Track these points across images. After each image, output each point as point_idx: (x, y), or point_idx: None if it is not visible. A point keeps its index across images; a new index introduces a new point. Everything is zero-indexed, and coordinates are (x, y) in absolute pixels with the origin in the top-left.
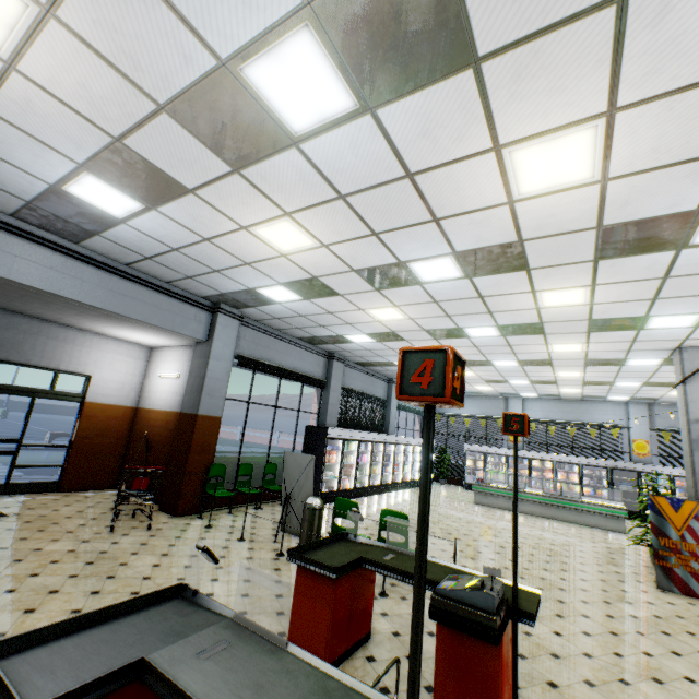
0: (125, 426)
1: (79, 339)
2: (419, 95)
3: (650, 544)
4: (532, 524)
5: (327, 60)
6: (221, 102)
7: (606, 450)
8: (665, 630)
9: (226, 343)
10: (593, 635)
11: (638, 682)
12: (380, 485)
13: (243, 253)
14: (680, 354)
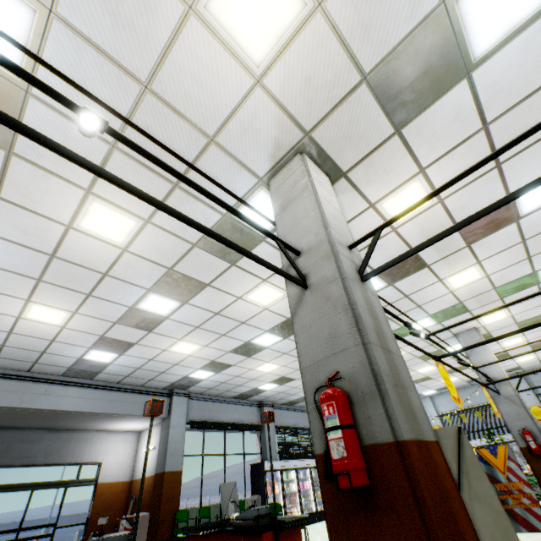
0: (123, 498)
1: (95, 437)
2: (198, 295)
3: None
4: None
5: (163, 297)
6: (135, 315)
7: None
8: None
9: (180, 414)
10: None
11: None
12: None
13: (171, 360)
14: (457, 338)
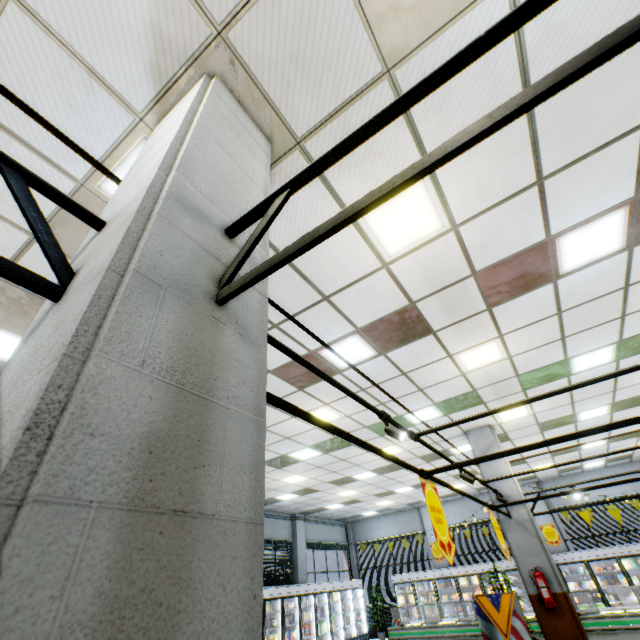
0: None
1: None
2: None
3: None
4: None
5: None
6: None
7: None
8: None
9: None
10: None
11: None
12: None
13: None
14: (468, 437)
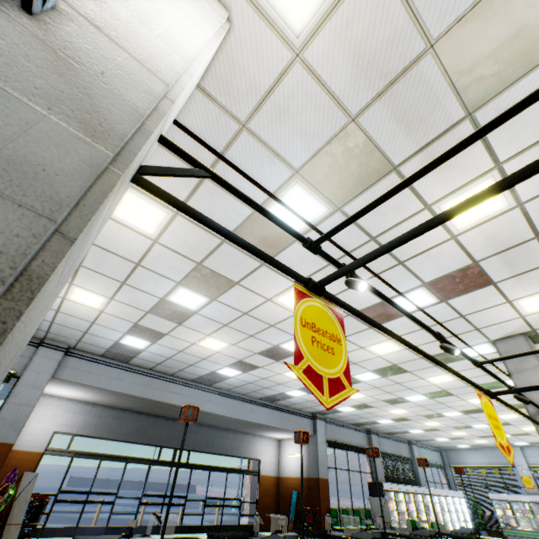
0: (275, 489)
1: (255, 439)
2: (397, 375)
3: None
4: None
5: (373, 374)
6: None
7: None
8: None
9: (322, 434)
10: None
11: None
12: None
13: None
14: None
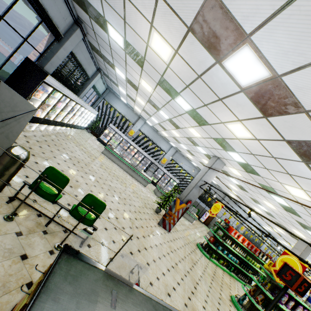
0: None
1: None
2: None
3: (160, 205)
4: (122, 175)
5: None
6: None
7: (155, 156)
8: (164, 253)
9: None
10: (150, 264)
11: (166, 299)
12: (59, 122)
13: None
14: (217, 159)
